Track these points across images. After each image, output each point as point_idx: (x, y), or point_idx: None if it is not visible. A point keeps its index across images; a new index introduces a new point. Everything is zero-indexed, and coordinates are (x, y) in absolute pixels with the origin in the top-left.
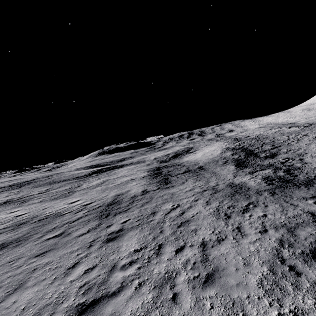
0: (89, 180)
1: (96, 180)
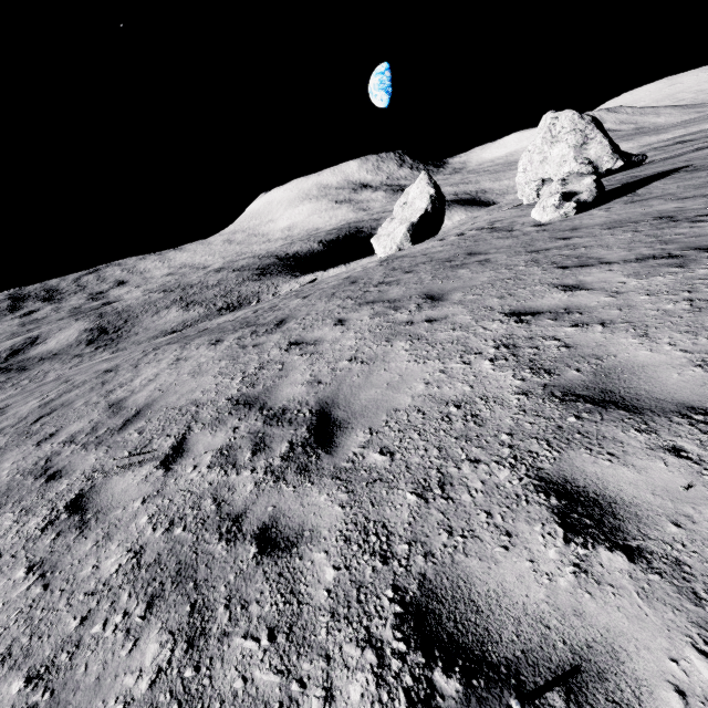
0: None
1: None
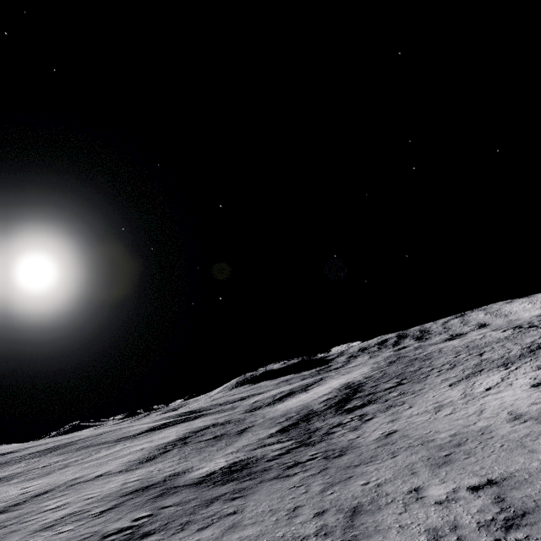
0: (115, 447)
1: (119, 446)
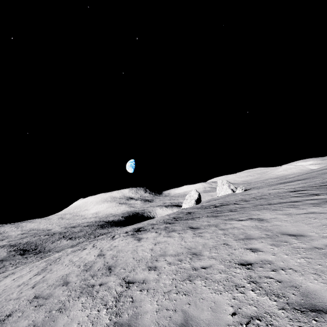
0: None
1: None
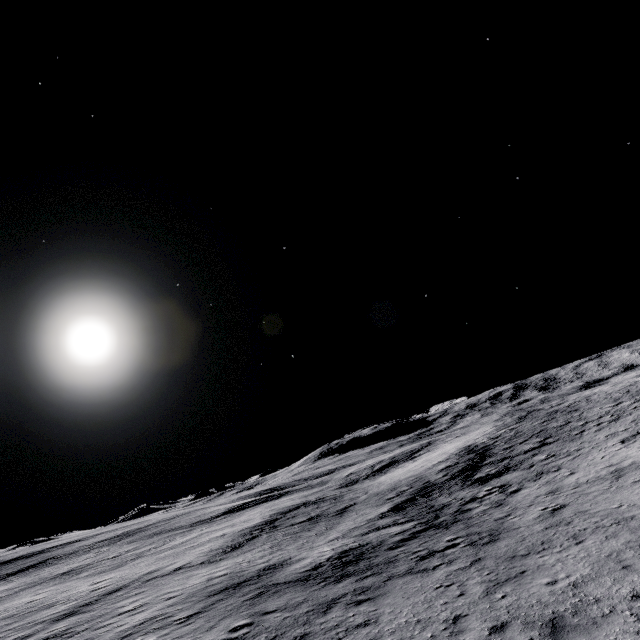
0: (191, 532)
1: (196, 532)
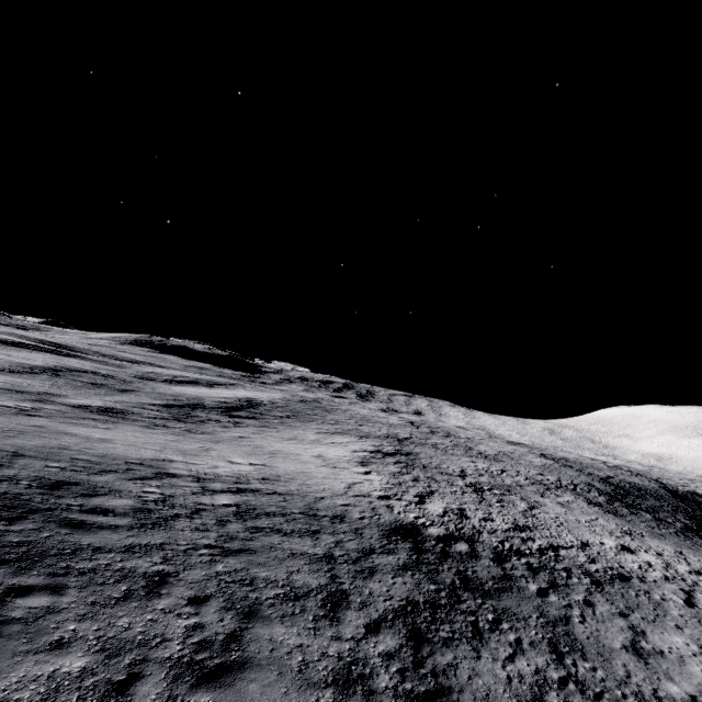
0: None
1: None
